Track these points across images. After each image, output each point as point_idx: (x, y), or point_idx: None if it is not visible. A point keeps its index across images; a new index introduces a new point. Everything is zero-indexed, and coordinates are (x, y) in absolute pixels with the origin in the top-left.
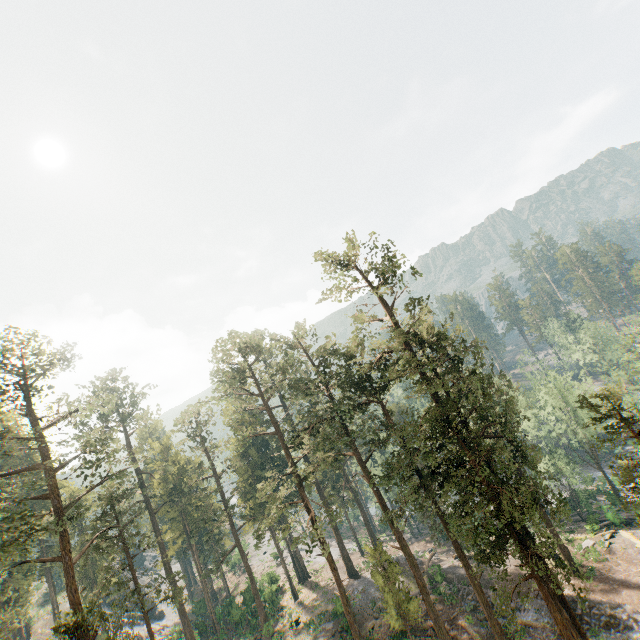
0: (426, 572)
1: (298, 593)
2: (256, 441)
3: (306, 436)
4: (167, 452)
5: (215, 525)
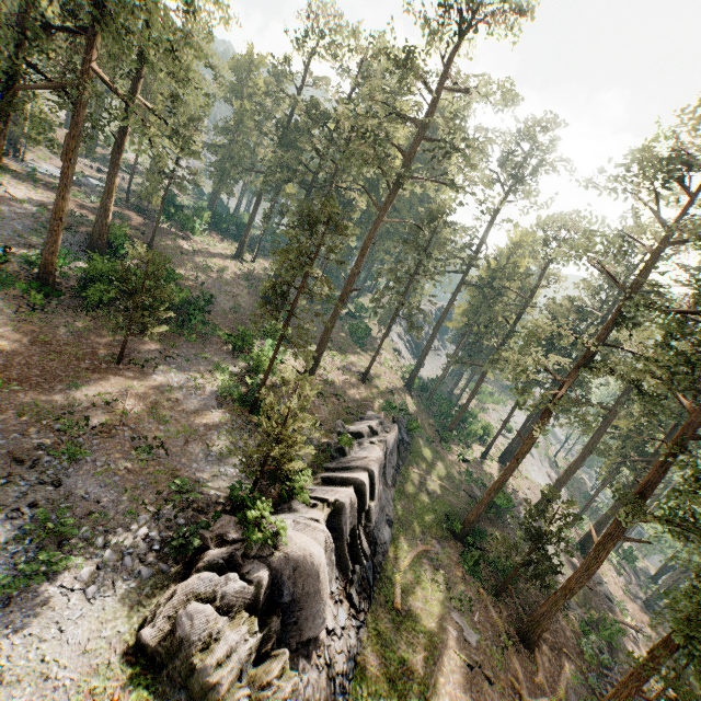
0: (603, 616)
1: (489, 458)
2: (603, 322)
3: (656, 328)
4: (518, 248)
5: (488, 337)
